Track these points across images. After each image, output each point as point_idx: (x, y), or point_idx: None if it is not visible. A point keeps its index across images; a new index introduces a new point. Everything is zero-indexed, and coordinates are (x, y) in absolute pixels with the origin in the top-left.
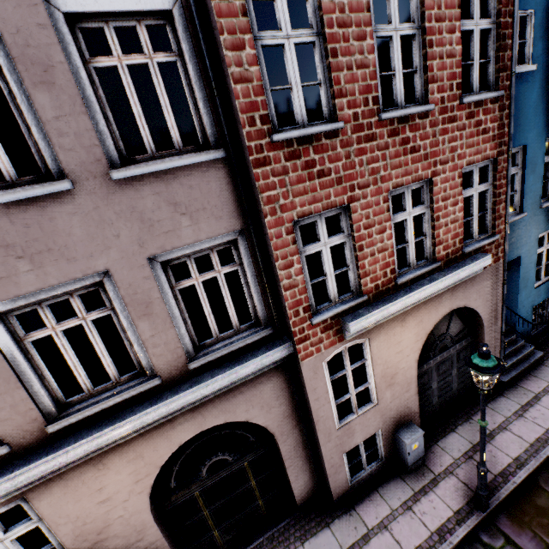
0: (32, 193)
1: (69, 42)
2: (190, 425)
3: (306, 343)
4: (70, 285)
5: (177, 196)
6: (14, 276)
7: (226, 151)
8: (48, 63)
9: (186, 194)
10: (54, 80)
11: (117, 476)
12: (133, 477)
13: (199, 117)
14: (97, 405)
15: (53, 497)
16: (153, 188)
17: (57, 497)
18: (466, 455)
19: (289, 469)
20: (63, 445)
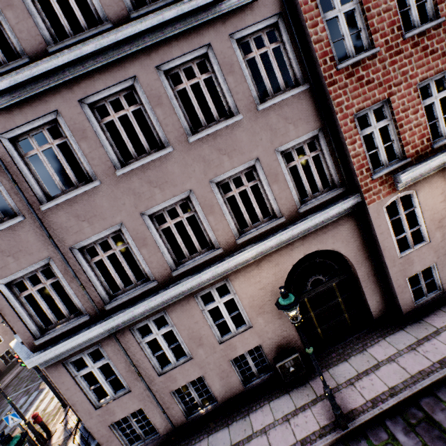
0: (228, 123)
1: (238, 51)
2: (301, 249)
3: (370, 193)
4: (242, 167)
5: (286, 114)
6: (222, 164)
7: (309, 84)
8: (231, 63)
9: (290, 112)
10: (234, 70)
11: (266, 275)
12: (274, 277)
13: (292, 71)
14: (257, 231)
15: (239, 281)
16: (275, 112)
17: (241, 282)
18: None
19: (365, 290)
20: (245, 249)
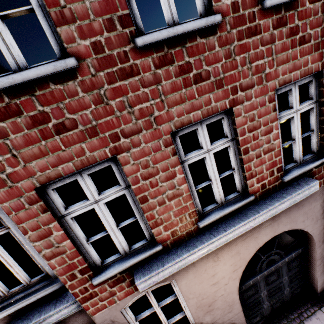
0: None
1: None
2: None
3: (94, 299)
4: None
5: None
6: None
7: None
8: None
9: None
10: None
11: None
12: None
13: None
14: None
15: None
16: None
17: None
18: None
19: None
20: None
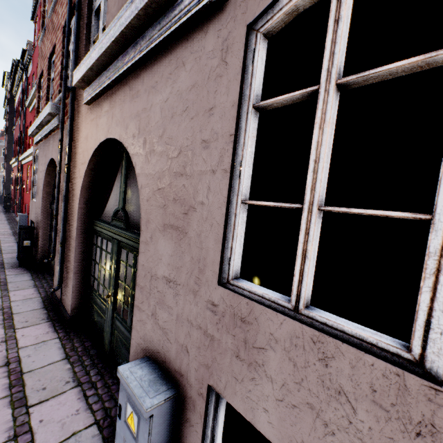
0: None
1: None
2: None
3: None
4: None
5: None
6: None
7: None
8: None
9: None
10: None
11: None
12: None
13: None
14: None
15: None
16: None
17: None
18: None
19: None
20: None
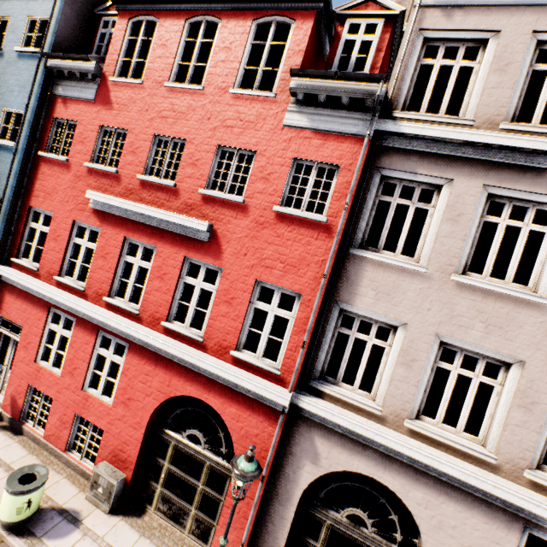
0: None
1: None
2: None
3: None
4: None
5: None
6: None
7: None
8: None
9: None
10: None
11: None
12: None
13: None
14: None
15: None
16: None
17: None
18: None
19: None
20: None
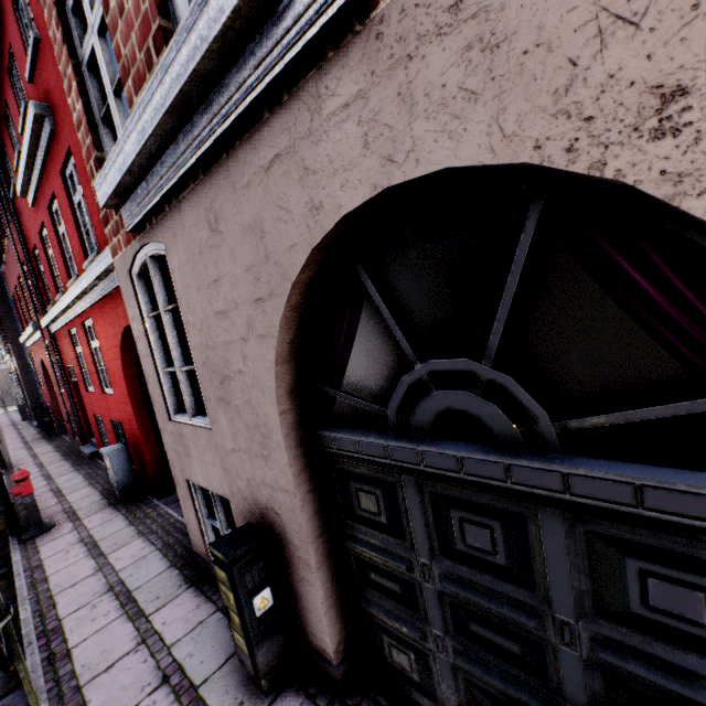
0: None
1: None
2: None
3: None
4: None
5: None
6: None
7: None
8: None
9: None
10: None
11: None
12: None
13: None
14: None
15: None
16: None
17: None
18: (16, 425)
19: None
20: None
